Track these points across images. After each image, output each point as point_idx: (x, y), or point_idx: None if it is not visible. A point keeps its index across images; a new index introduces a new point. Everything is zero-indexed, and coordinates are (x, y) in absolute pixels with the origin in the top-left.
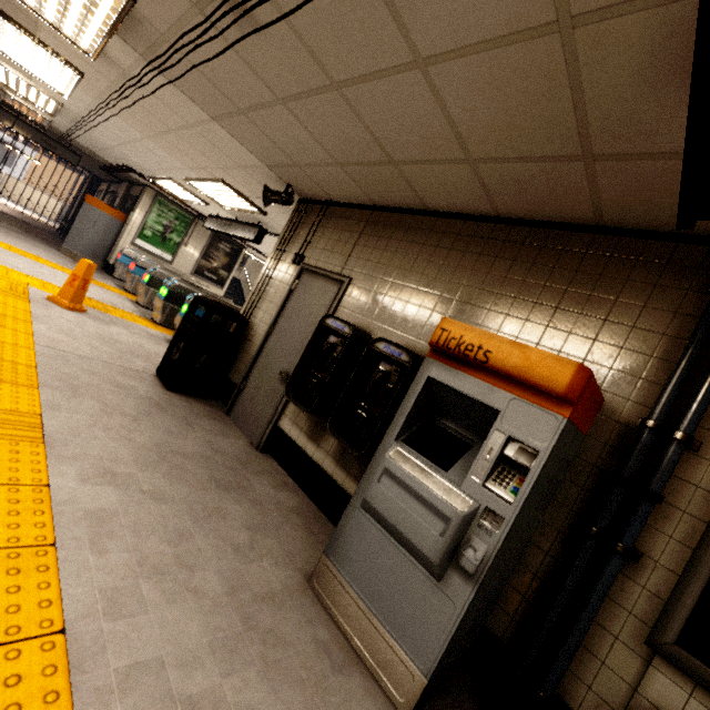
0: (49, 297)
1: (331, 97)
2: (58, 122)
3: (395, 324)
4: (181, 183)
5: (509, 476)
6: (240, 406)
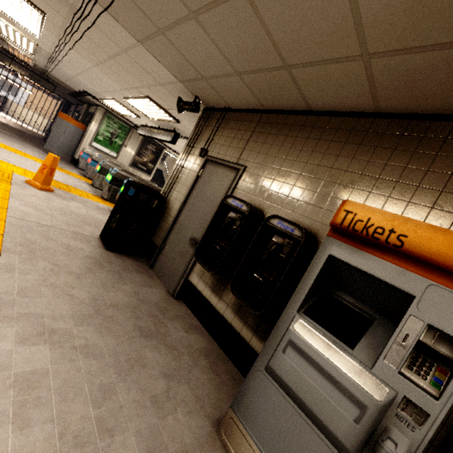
0: (26, 181)
1: (238, 2)
2: (38, 60)
3: (283, 203)
4: (121, 102)
5: (427, 364)
6: (160, 262)
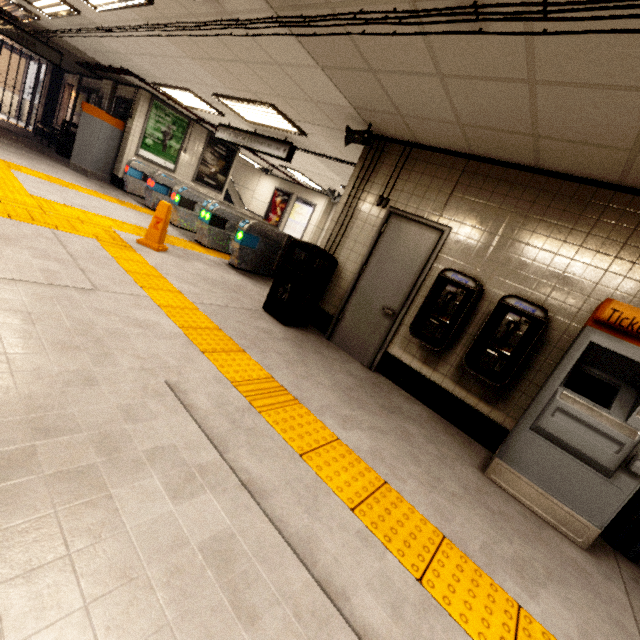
0: (139, 241)
1: (514, 86)
2: (48, 20)
3: (506, 275)
4: (200, 95)
5: None
6: (341, 333)
